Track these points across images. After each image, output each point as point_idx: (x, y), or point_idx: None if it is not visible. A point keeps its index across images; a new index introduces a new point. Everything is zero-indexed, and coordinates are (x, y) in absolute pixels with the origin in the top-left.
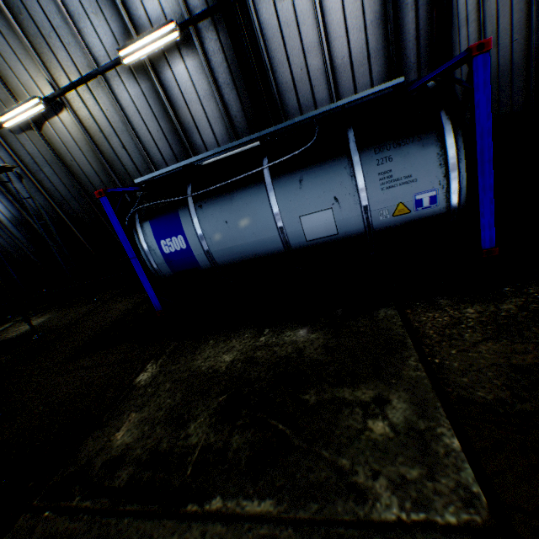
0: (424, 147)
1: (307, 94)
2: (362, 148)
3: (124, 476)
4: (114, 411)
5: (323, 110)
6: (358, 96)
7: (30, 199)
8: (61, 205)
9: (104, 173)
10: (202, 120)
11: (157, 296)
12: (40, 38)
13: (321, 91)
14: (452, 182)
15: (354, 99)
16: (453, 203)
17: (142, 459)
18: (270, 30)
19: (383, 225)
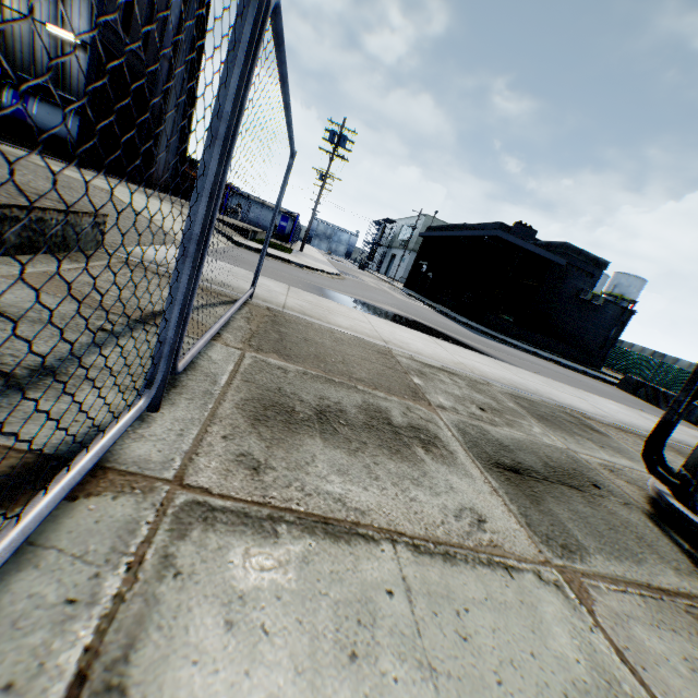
0: None
1: None
2: None
3: None
4: None
5: None
6: None
7: None
8: None
9: None
10: (76, 79)
11: None
12: None
13: None
14: None
15: None
16: None
17: None
18: None
19: None
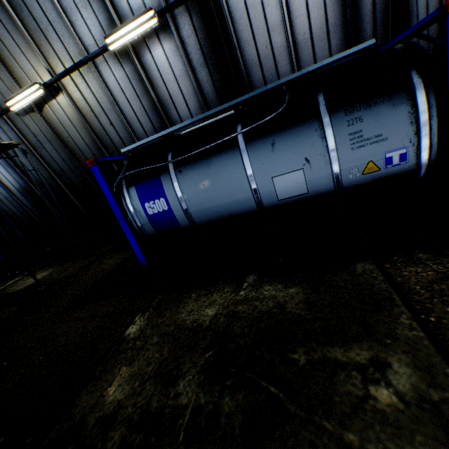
0: (395, 107)
1: (271, 69)
2: (332, 111)
3: (116, 437)
4: (106, 364)
5: (295, 76)
6: (329, 60)
7: (34, 171)
8: (60, 175)
9: (95, 147)
10: (178, 97)
11: (143, 253)
12: (39, 32)
13: (284, 66)
14: (423, 139)
15: (325, 64)
16: (423, 160)
17: (133, 419)
18: (238, 13)
19: (352, 183)
